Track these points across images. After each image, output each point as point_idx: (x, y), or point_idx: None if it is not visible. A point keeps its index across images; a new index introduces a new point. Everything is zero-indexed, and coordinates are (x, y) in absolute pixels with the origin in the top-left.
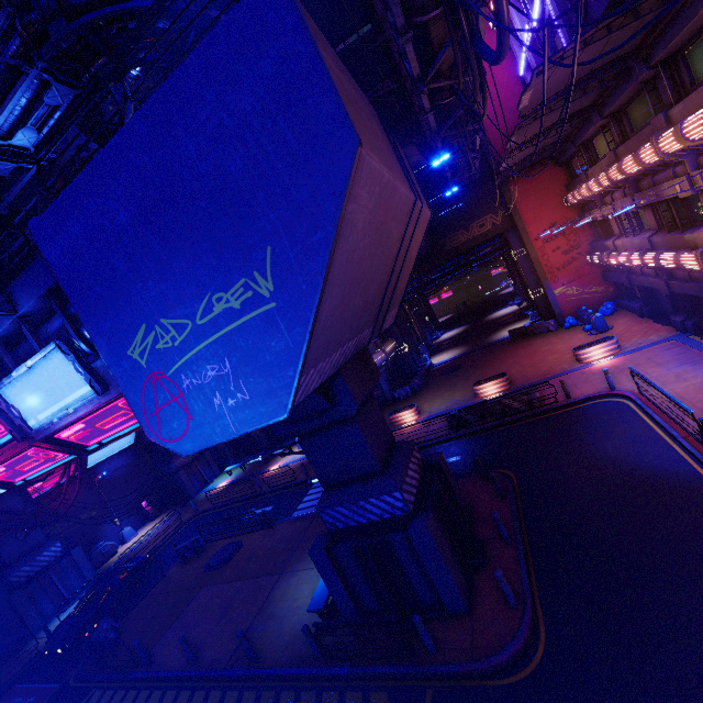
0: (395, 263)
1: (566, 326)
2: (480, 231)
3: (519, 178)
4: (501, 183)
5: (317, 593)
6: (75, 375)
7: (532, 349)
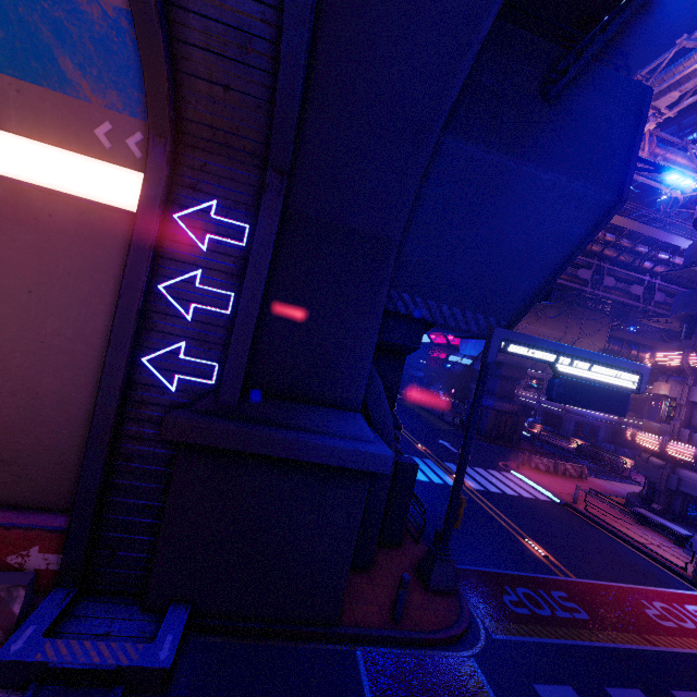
0: None
1: None
2: None
3: None
4: None
5: (464, 417)
6: None
7: None
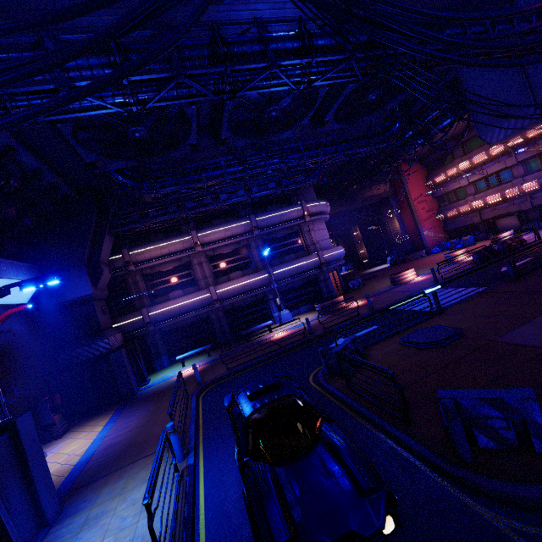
0: None
1: (436, 252)
2: (378, 192)
3: (405, 165)
4: (398, 164)
5: None
6: None
7: (431, 258)
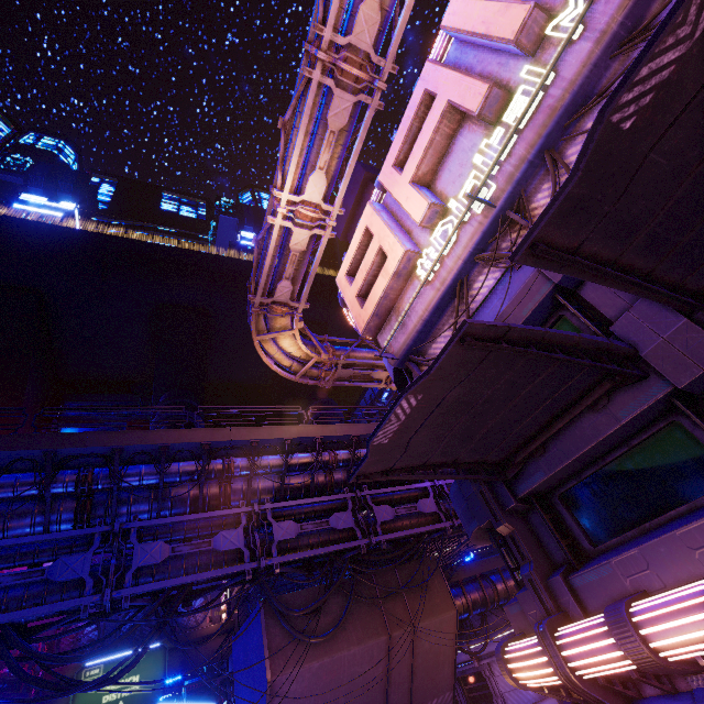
0: (388, 679)
1: None
2: None
3: None
4: None
5: None
6: None
7: None
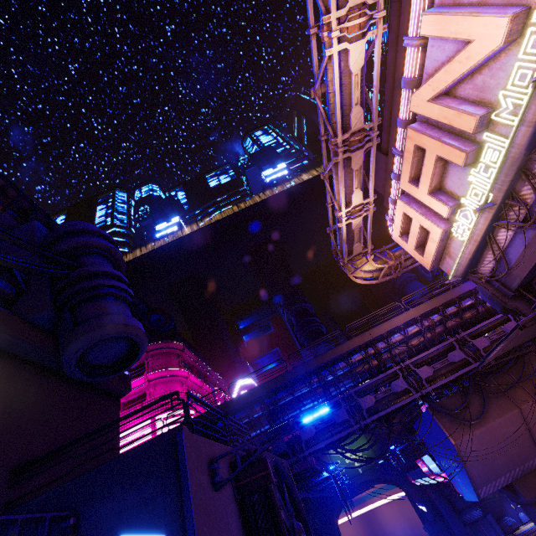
0: (529, 431)
1: None
2: None
3: None
4: None
5: None
6: (434, 463)
7: None
